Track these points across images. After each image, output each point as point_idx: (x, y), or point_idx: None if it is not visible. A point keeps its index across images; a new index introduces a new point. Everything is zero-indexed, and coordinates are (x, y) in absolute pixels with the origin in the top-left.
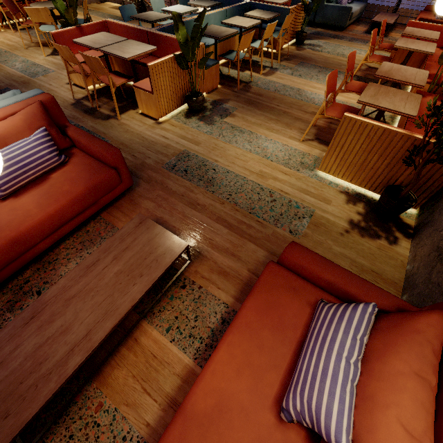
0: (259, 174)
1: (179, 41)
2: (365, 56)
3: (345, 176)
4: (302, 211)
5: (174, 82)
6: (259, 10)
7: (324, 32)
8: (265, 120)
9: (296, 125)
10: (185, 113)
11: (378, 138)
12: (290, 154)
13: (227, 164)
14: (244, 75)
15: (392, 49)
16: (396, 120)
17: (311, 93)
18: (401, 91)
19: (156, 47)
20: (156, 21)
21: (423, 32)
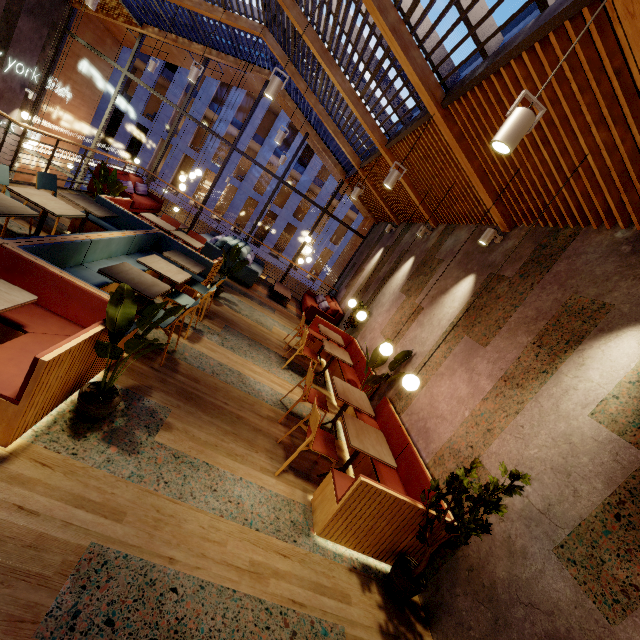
0: (252, 570)
1: (113, 318)
2: (300, 349)
3: (349, 542)
4: (334, 639)
5: (68, 372)
6: (180, 253)
7: (233, 284)
8: (220, 436)
9: (260, 443)
10: (70, 424)
11: (389, 505)
12: (274, 506)
13: (194, 563)
14: (161, 335)
15: (312, 340)
16: (339, 427)
17: (255, 381)
18: (369, 426)
19: (35, 297)
20: (6, 214)
21: (333, 335)
